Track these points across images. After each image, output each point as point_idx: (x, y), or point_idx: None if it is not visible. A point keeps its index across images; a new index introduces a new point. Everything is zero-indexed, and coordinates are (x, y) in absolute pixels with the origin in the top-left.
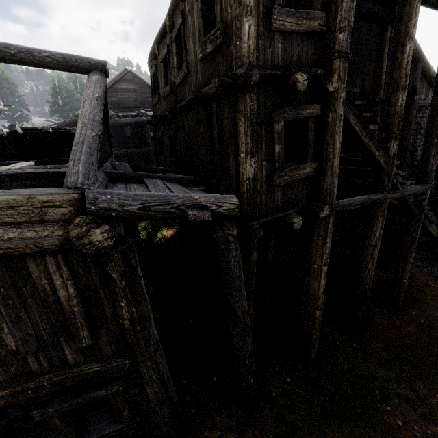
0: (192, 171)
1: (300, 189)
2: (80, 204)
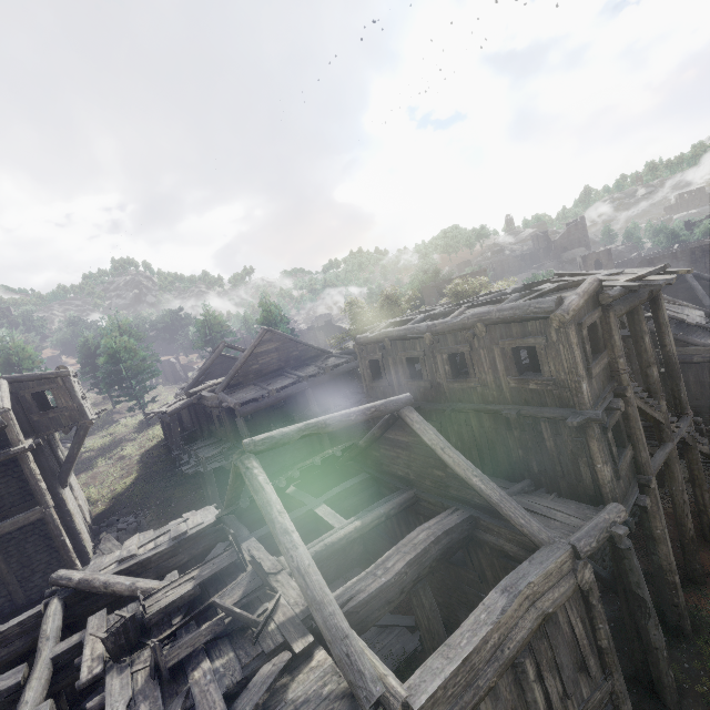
0: (493, 466)
1: (628, 469)
2: (573, 555)
